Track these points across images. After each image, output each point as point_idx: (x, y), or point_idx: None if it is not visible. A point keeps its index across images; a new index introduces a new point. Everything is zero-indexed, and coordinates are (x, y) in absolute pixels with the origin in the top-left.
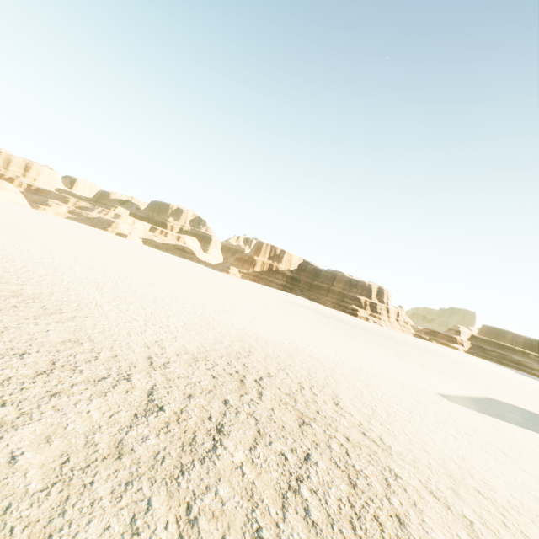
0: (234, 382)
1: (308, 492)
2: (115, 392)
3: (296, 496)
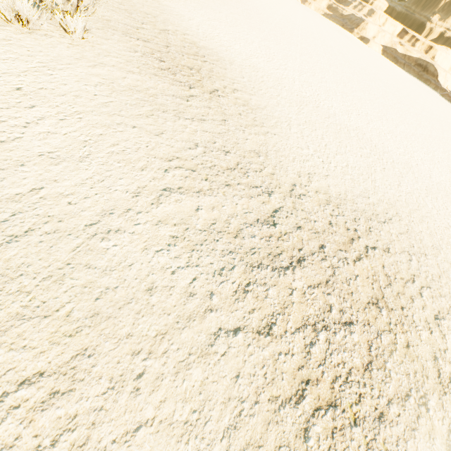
0: (343, 237)
1: (324, 338)
2: (256, 200)
3: (313, 332)
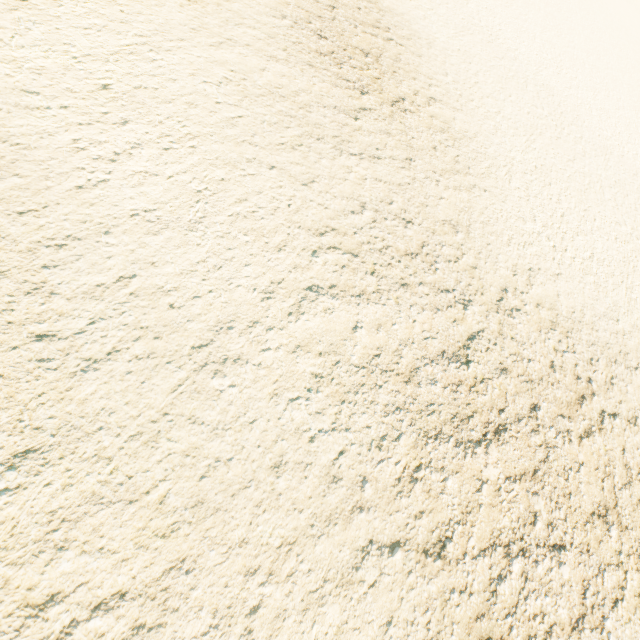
0: (569, 392)
1: (519, 570)
2: (444, 315)
3: (504, 559)
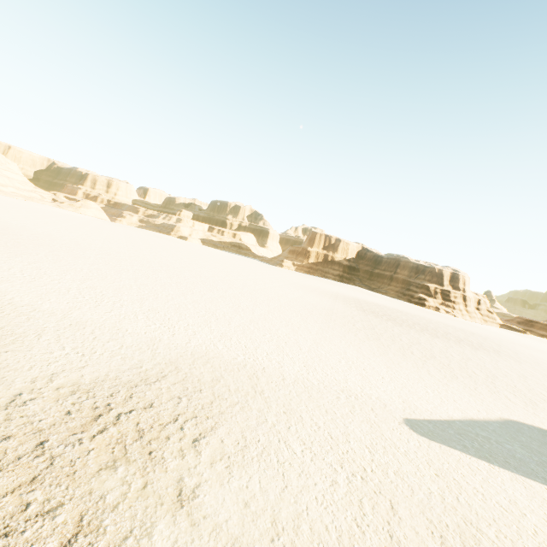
0: (86, 418)
1: None
2: None
3: None
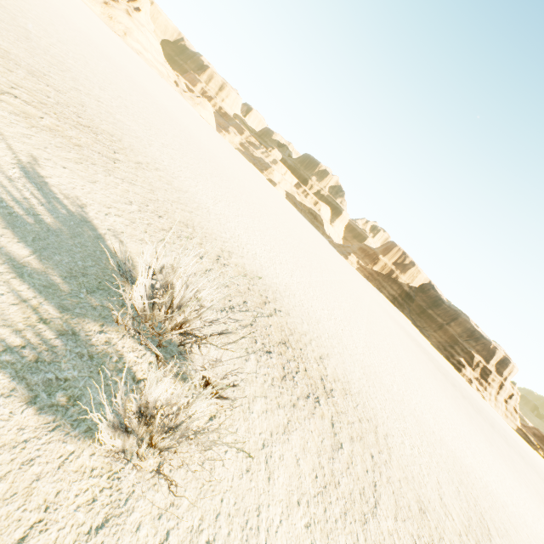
0: None
1: None
2: None
3: None
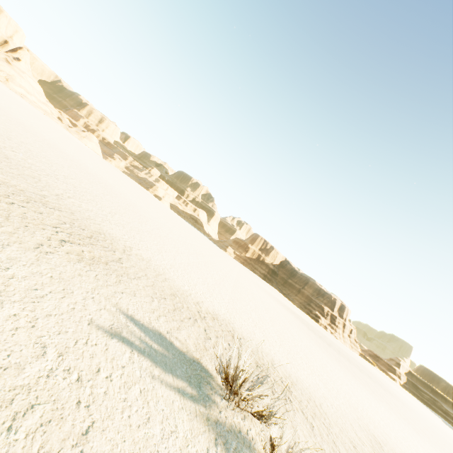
0: None
1: None
2: None
3: None
